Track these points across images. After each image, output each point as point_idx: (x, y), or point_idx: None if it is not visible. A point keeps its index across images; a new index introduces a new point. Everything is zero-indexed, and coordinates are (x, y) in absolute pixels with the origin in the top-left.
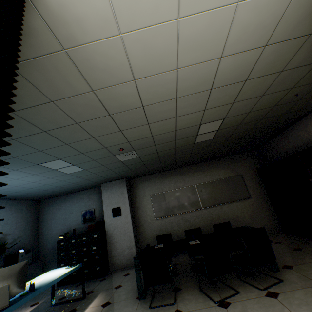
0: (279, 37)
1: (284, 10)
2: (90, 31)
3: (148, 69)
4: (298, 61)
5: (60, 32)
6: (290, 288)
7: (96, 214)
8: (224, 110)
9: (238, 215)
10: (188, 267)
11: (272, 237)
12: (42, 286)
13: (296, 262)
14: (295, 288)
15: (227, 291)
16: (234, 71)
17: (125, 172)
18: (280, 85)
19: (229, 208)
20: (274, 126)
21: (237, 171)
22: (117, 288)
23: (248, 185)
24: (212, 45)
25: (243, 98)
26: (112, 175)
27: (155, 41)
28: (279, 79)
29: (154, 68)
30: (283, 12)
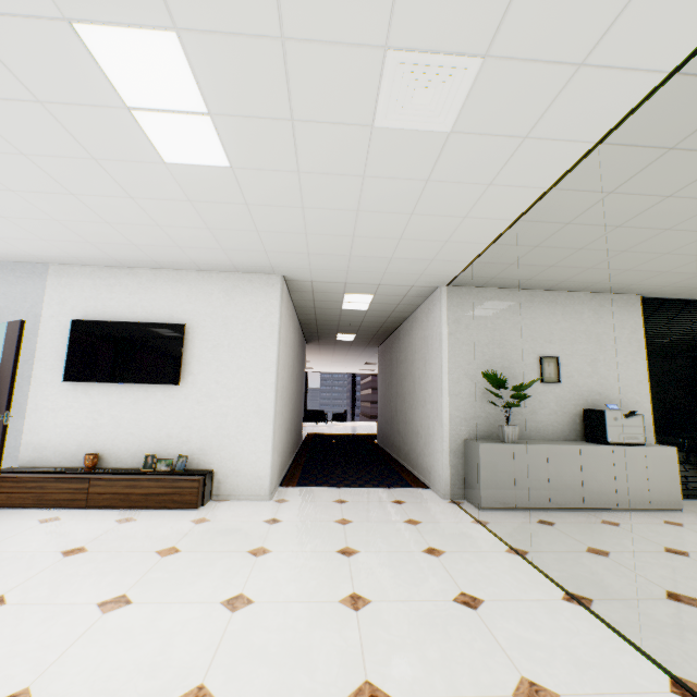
0: None
1: None
2: None
3: None
4: None
5: None
6: None
7: None
8: None
9: None
10: None
11: None
12: None
13: None
14: None
15: None
16: None
17: None
18: None
19: None
20: None
21: None
22: None
23: None
24: None
25: None
26: None
27: None
28: None
29: None
30: None
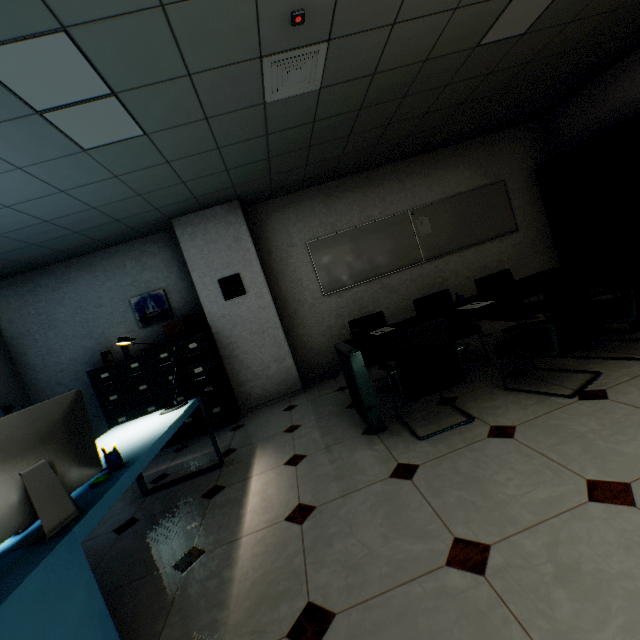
0: None
1: None
2: None
3: None
4: None
5: None
6: None
7: (172, 302)
8: None
9: (492, 268)
10: None
11: None
12: (140, 454)
13: None
14: None
15: (570, 377)
16: None
17: (249, 172)
18: None
19: (477, 257)
20: None
21: (496, 174)
22: (294, 431)
23: (516, 203)
24: None
25: None
26: (213, 182)
27: None
28: None
29: None
30: None
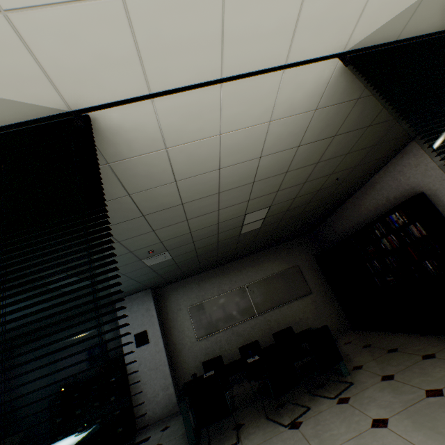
0: (309, 140)
1: (308, 123)
2: (137, 149)
3: (191, 171)
4: (330, 154)
5: (107, 151)
6: (360, 388)
7: (109, 348)
8: (269, 198)
9: (300, 317)
10: (249, 397)
11: (341, 338)
12: None
13: (365, 360)
14: (364, 388)
15: (298, 410)
16: (274, 166)
17: (152, 280)
18: (319, 172)
19: (290, 310)
20: (323, 208)
21: (293, 262)
22: None
23: (307, 277)
24: (251, 149)
25: (287, 186)
26: (134, 286)
27: (198, 151)
28: (317, 168)
29: (197, 170)
30: (308, 124)
